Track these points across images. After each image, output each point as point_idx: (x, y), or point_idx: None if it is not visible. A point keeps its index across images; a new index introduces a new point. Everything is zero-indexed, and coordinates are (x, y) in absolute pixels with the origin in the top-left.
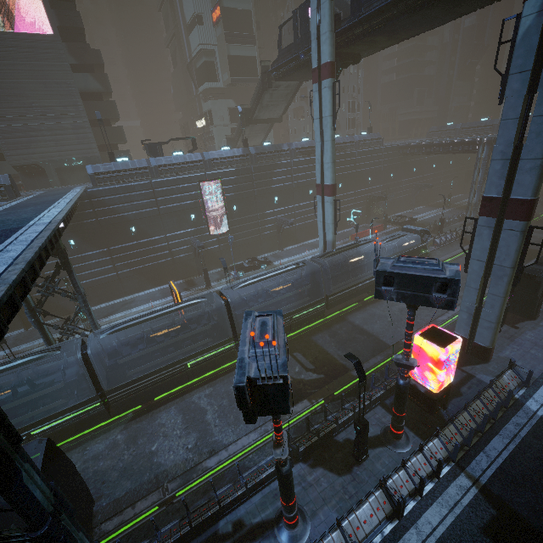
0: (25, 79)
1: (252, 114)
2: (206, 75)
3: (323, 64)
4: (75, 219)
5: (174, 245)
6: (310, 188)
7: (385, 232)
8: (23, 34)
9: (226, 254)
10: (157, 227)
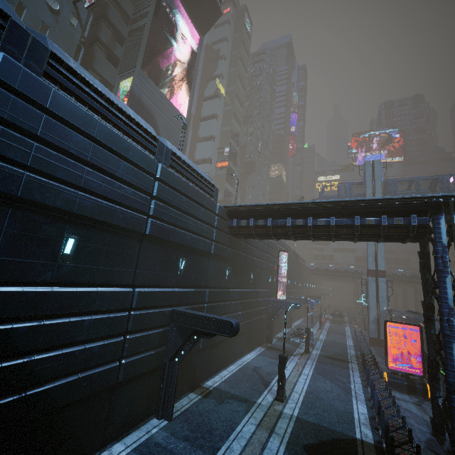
0: (160, 126)
1: None
2: None
3: None
4: (237, 246)
5: (263, 302)
6: (295, 280)
7: (331, 322)
8: (173, 105)
9: (273, 324)
10: (259, 280)
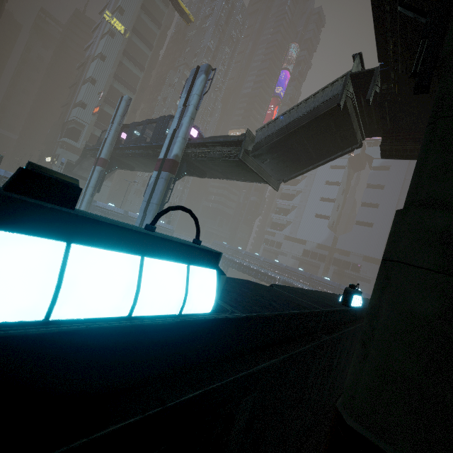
0: None
1: (73, 168)
2: (70, 134)
3: (100, 158)
4: None
5: None
6: None
7: None
8: None
9: None
10: None
